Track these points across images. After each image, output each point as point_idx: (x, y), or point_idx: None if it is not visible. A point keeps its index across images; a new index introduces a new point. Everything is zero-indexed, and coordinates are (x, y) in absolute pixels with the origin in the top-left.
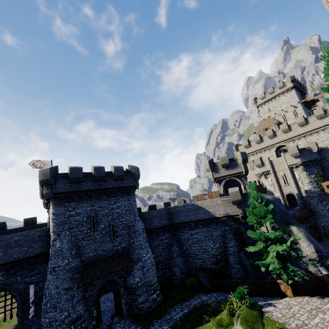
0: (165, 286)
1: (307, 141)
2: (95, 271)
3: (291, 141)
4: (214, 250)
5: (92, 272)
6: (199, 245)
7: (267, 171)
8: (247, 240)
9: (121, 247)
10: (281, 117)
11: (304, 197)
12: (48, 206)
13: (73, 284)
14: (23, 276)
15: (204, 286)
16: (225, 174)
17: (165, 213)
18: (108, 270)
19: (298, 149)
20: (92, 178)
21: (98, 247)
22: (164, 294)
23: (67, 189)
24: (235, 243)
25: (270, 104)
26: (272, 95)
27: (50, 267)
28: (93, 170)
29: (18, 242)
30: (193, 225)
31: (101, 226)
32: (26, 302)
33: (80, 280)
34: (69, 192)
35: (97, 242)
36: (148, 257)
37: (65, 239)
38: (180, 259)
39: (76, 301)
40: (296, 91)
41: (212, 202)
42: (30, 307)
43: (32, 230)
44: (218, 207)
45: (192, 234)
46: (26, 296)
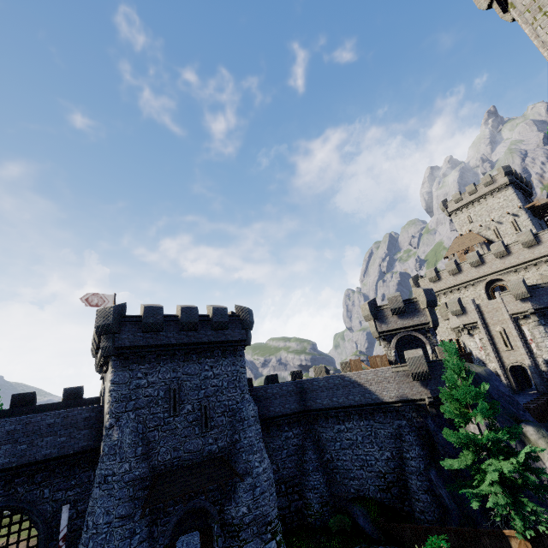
0: (291, 528)
1: (540, 272)
2: (173, 487)
3: (512, 272)
4: (381, 463)
5: (168, 489)
6: (354, 453)
7: (471, 323)
8: (441, 447)
9: (217, 446)
10: (491, 232)
11: (544, 372)
12: (105, 368)
13: (135, 508)
14: (53, 489)
15: (363, 532)
16: (397, 325)
17: (293, 390)
18: (194, 487)
19: (527, 286)
20: (178, 324)
21: (180, 443)
22: (289, 542)
23: (137, 341)
24: (420, 452)
25: (471, 210)
26: (474, 197)
27: (99, 475)
28: (179, 312)
29: (53, 428)
30: (343, 414)
31: (187, 408)
32: (54, 536)
33: (146, 502)
34: (140, 347)
35: (178, 436)
36: (263, 468)
37: (127, 427)
38: (319, 476)
39: (138, 542)
40: (515, 190)
41: (376, 375)
42: (59, 546)
43: (76, 408)
44: (386, 383)
45: (341, 430)
46: (55, 525)
